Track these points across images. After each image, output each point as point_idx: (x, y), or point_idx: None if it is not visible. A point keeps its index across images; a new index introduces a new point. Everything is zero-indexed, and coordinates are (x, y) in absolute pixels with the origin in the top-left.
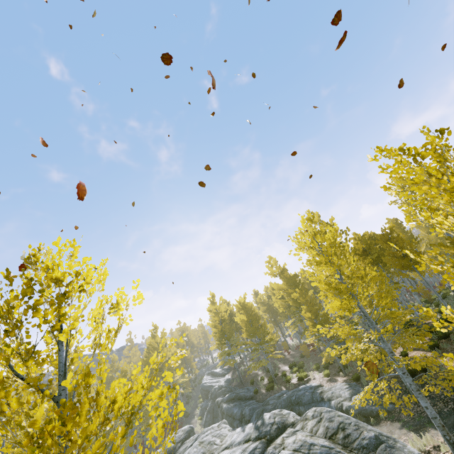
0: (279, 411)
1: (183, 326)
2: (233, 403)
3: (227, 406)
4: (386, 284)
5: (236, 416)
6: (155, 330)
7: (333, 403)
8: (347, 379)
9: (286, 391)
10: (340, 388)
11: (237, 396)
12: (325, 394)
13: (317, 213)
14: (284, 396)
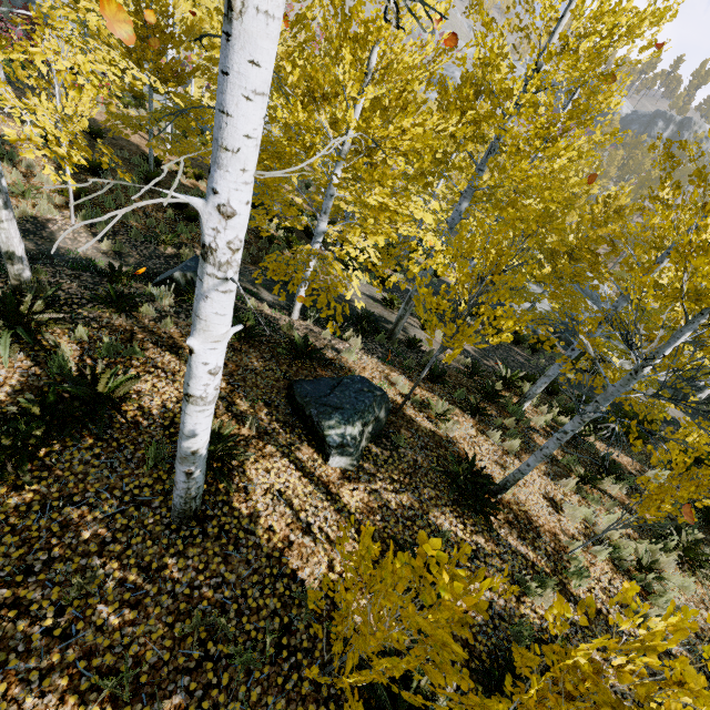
0: None
1: None
2: None
3: None
4: None
5: None
6: None
7: None
8: None
9: None
10: None
11: None
12: None
13: None
14: None
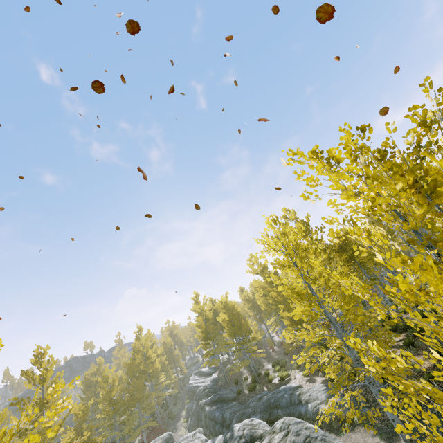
0: (250, 420)
1: (172, 325)
2: (216, 406)
3: (209, 409)
4: (363, 279)
5: (218, 420)
6: (140, 332)
7: (310, 407)
8: (326, 380)
9: (267, 393)
10: (317, 390)
11: (220, 398)
12: (303, 397)
13: (293, 210)
14: (264, 398)
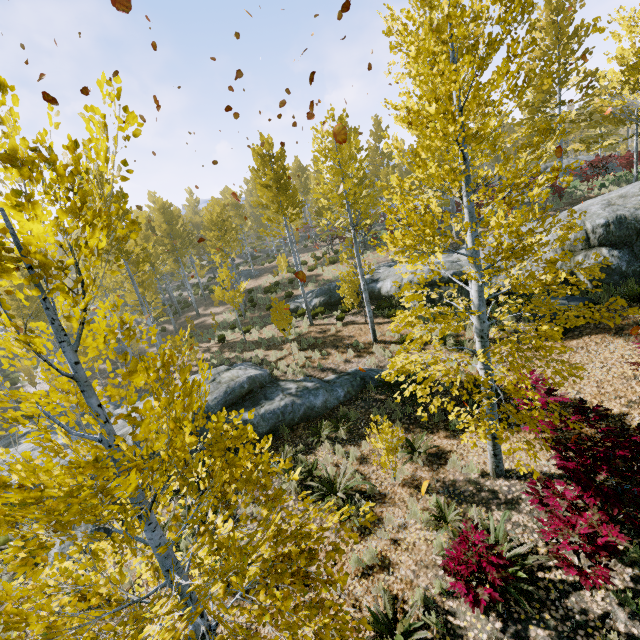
0: None
1: None
2: None
3: None
4: None
5: None
6: None
7: None
8: None
9: None
10: None
11: None
12: None
13: None
14: None
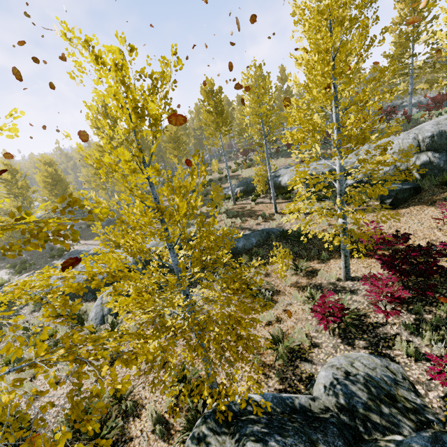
0: None
1: None
2: None
3: None
4: None
5: None
6: None
7: None
8: None
9: None
10: None
11: None
12: None
13: None
14: None
